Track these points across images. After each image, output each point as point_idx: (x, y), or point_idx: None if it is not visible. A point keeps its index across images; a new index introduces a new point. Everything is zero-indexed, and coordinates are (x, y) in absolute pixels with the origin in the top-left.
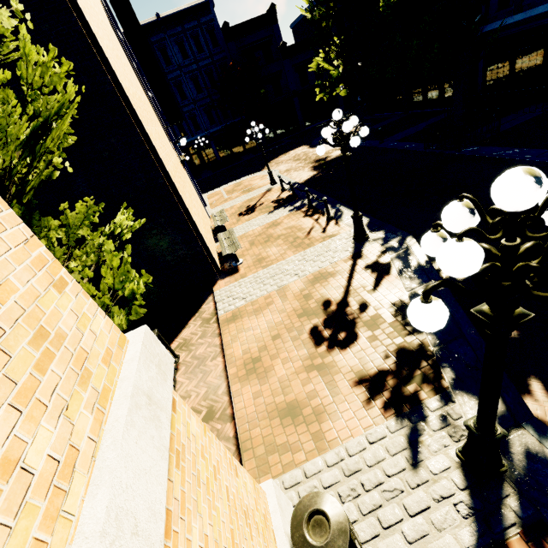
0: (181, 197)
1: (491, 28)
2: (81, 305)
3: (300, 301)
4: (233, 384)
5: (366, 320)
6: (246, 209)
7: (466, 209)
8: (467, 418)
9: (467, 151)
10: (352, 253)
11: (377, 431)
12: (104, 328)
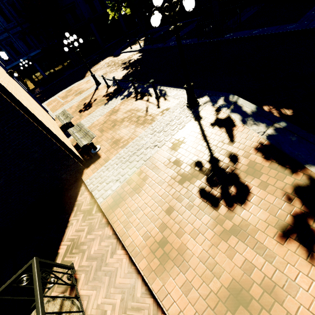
0: (13, 96)
1: None
2: None
3: (172, 169)
4: (150, 281)
5: (244, 169)
6: (83, 106)
7: None
8: None
9: (228, 36)
10: (193, 117)
11: None
12: None
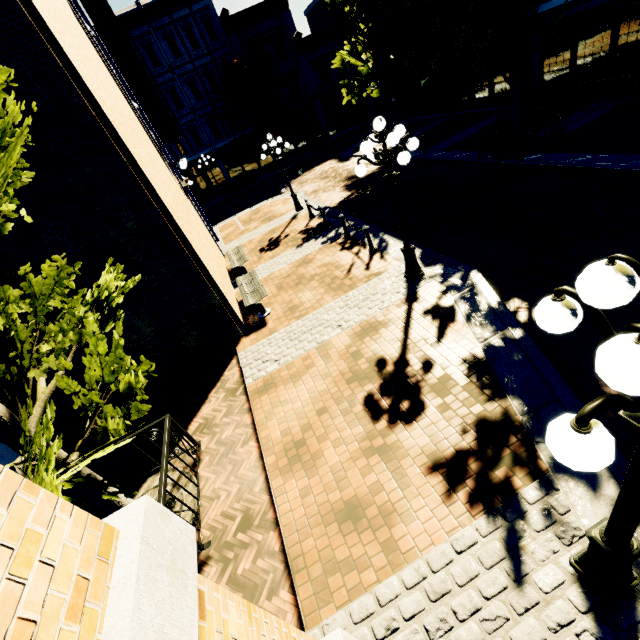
0: (186, 238)
1: (548, 8)
2: (21, 516)
3: (347, 362)
4: (273, 478)
5: (432, 383)
6: (268, 243)
7: (622, 277)
8: (576, 511)
9: (530, 160)
10: (405, 296)
11: (464, 536)
12: (69, 538)
